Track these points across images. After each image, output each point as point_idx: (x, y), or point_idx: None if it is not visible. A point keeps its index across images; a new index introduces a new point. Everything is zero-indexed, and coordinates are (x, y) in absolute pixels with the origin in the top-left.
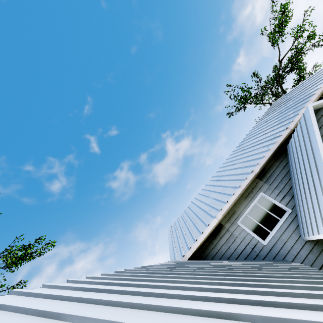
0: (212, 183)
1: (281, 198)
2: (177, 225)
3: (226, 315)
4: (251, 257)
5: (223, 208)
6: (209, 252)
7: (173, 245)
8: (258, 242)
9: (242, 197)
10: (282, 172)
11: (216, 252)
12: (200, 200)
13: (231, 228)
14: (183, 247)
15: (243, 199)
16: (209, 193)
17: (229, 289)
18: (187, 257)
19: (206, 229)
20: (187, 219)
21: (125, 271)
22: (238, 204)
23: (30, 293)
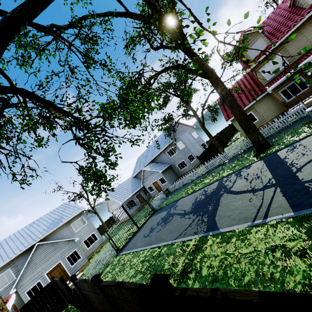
0: None
1: (17, 272)
2: None
3: None
4: None
5: None
6: None
7: None
8: None
9: None
10: (26, 258)
11: None
12: None
13: None
14: None
15: None
16: None
17: None
18: None
19: None
20: None
21: None
22: None
23: None
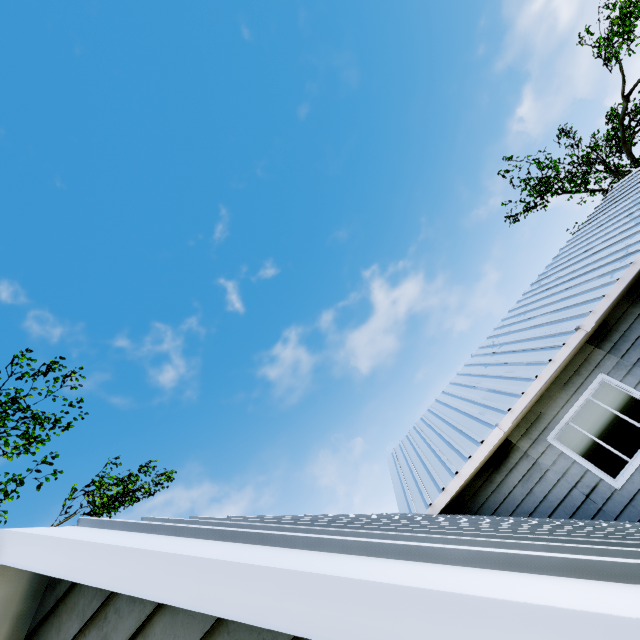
0: (481, 361)
1: None
2: (409, 447)
3: (622, 555)
4: (585, 514)
5: (514, 406)
6: (486, 500)
7: (404, 484)
8: (599, 482)
9: (556, 385)
10: None
11: (502, 501)
12: (456, 394)
13: (534, 450)
14: (428, 488)
15: (558, 389)
16: (475, 379)
17: (585, 537)
18: (439, 507)
19: (476, 450)
20: (431, 434)
21: (326, 515)
22: (547, 399)
23: (178, 521)
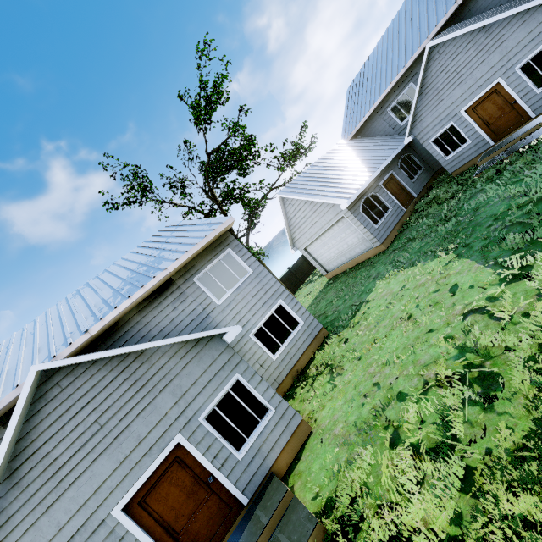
0: None
1: None
2: None
3: None
4: None
5: None
6: None
7: None
8: None
9: None
10: None
11: None
12: None
13: None
14: None
15: None
16: None
17: None
18: None
19: None
20: None
21: None
22: None
23: None
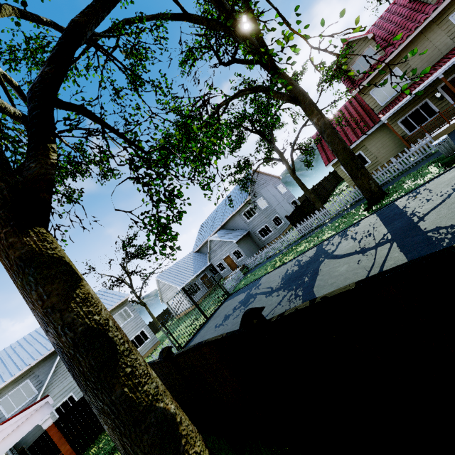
0: (3, 357)
1: (38, 384)
2: None
3: None
4: None
5: None
6: None
7: None
8: (3, 416)
9: (13, 382)
10: (50, 365)
11: None
12: None
13: None
14: None
15: (13, 384)
16: None
17: None
18: None
19: None
20: None
21: None
22: (7, 387)
23: None
